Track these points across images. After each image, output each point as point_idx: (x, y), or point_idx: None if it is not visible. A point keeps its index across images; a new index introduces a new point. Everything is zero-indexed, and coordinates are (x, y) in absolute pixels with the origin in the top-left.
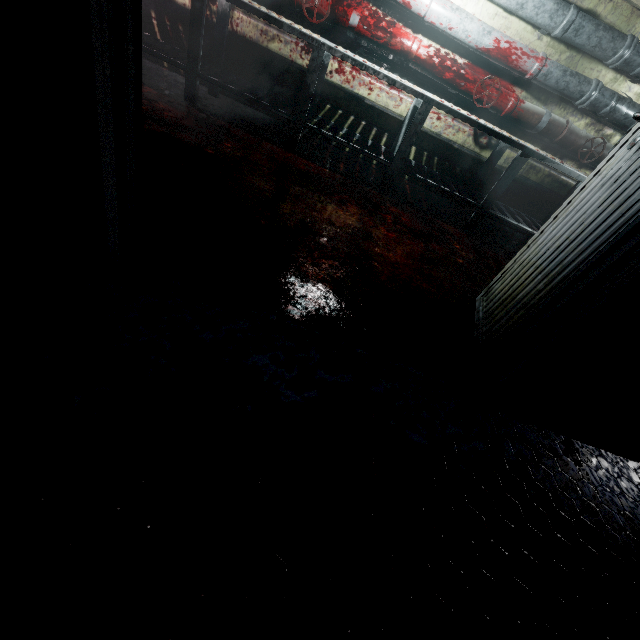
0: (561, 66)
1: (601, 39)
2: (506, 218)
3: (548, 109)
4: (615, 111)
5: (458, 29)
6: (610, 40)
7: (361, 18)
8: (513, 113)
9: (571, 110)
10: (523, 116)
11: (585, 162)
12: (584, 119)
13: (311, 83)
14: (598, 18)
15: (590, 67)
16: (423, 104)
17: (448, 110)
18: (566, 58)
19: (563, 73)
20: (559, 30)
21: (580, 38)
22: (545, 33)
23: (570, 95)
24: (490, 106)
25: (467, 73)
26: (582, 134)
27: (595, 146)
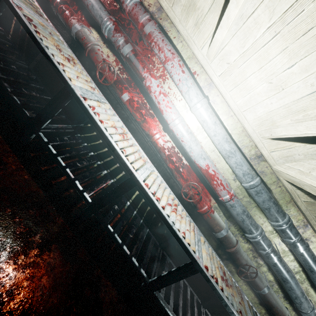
0: (242, 206)
1: (271, 207)
2: (166, 306)
3: (228, 223)
4: (268, 256)
5: (187, 144)
6: (276, 211)
7: (130, 99)
8: (204, 215)
9: (241, 233)
10: (210, 221)
11: (241, 278)
12: (248, 243)
13: (52, 108)
14: (271, 191)
15: (259, 215)
16: (130, 179)
17: (147, 195)
18: (247, 201)
19: (242, 211)
20: (247, 185)
21: (258, 198)
22: (238, 179)
23: (243, 227)
24: (191, 201)
25: (183, 172)
26: (244, 256)
27: (250, 271)
